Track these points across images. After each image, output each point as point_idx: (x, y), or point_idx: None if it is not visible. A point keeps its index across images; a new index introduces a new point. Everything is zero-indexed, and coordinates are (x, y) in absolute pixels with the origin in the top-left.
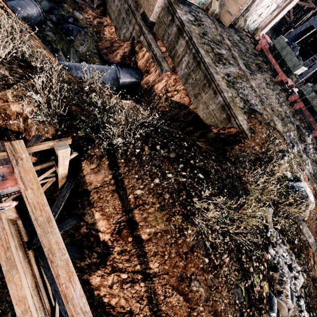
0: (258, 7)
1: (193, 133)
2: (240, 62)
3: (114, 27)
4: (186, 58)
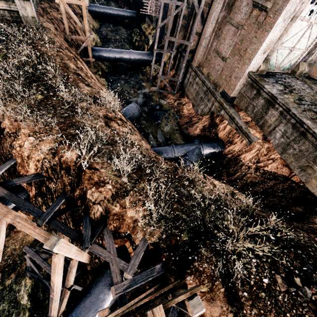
0: None
1: (307, 216)
2: None
3: (191, 105)
4: (282, 127)
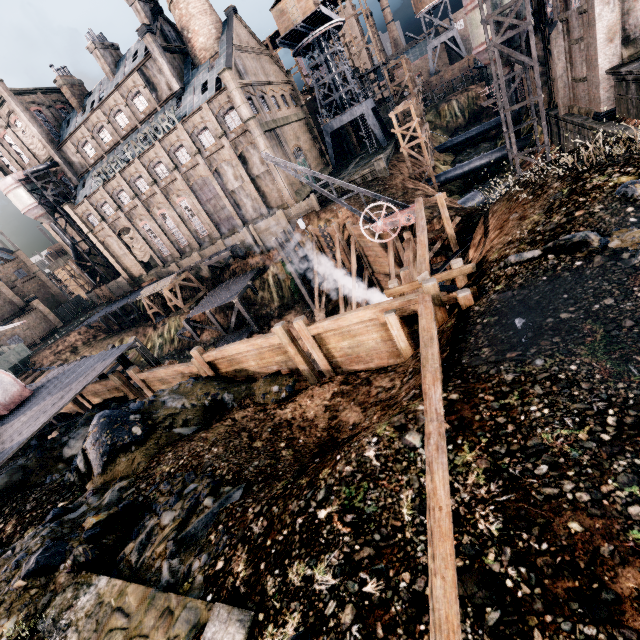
0: None
1: None
2: None
3: None
4: None
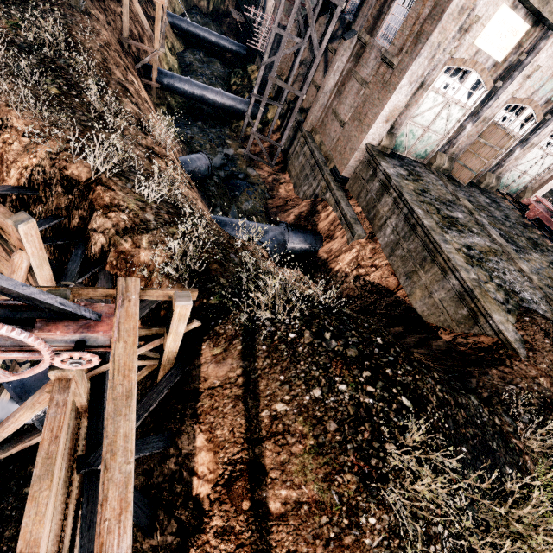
0: (520, 161)
1: (402, 338)
2: (494, 232)
3: (292, 185)
4: (394, 220)
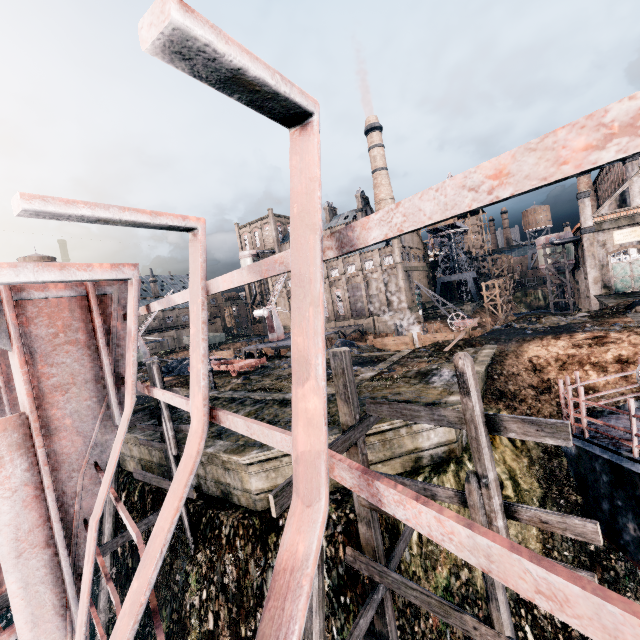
0: None
1: None
2: None
3: None
4: None
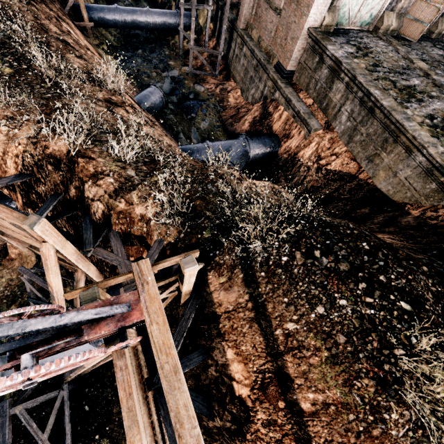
0: None
1: (370, 218)
2: None
3: (239, 90)
4: (348, 106)
